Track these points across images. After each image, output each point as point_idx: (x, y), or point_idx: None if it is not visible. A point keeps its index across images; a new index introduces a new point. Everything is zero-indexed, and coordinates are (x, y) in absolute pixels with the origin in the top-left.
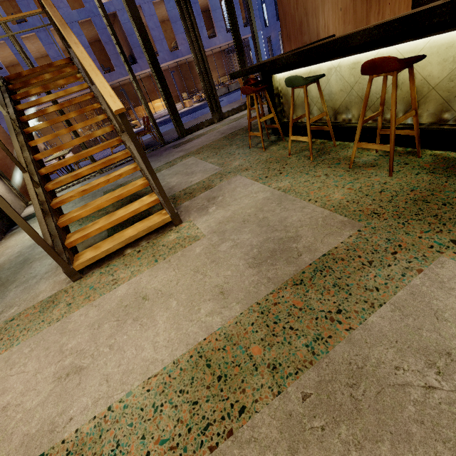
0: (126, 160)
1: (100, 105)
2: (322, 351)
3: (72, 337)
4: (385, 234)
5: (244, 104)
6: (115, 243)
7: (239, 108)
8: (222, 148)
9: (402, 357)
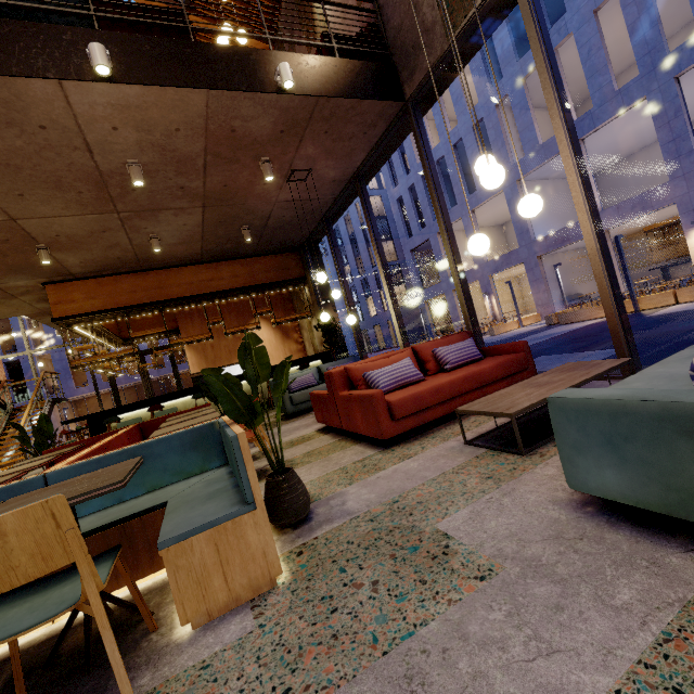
0: None
1: None
2: None
3: None
4: None
5: None
6: None
7: None
8: None
9: None
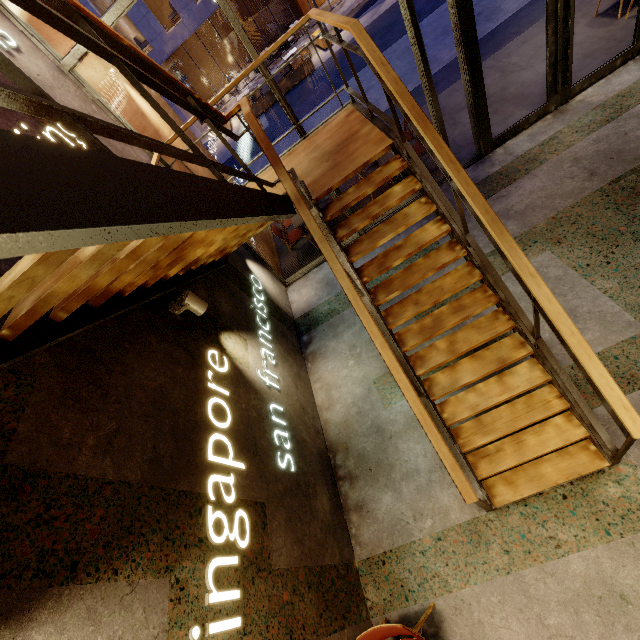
0: (396, 211)
1: (470, 256)
2: None
3: (545, 610)
4: None
5: (624, 52)
6: (538, 488)
7: (608, 66)
8: (615, 244)
9: None
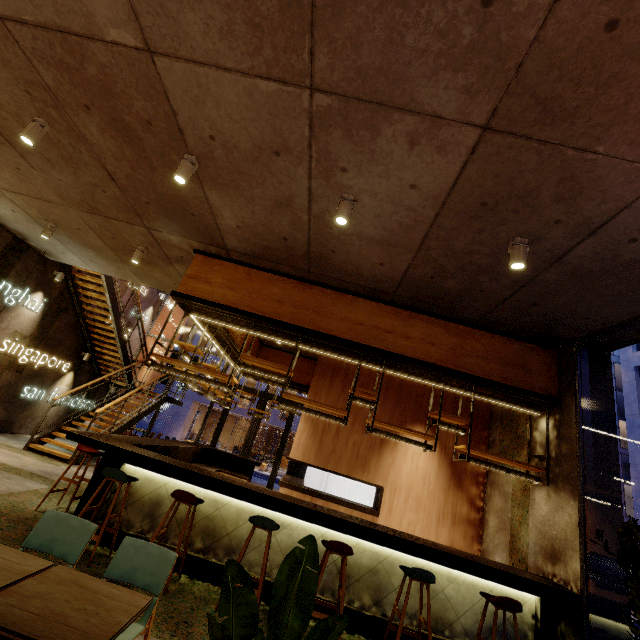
0: None
1: (135, 414)
2: (5, 471)
3: None
4: (63, 485)
5: None
6: (48, 449)
7: None
8: None
9: (7, 476)
